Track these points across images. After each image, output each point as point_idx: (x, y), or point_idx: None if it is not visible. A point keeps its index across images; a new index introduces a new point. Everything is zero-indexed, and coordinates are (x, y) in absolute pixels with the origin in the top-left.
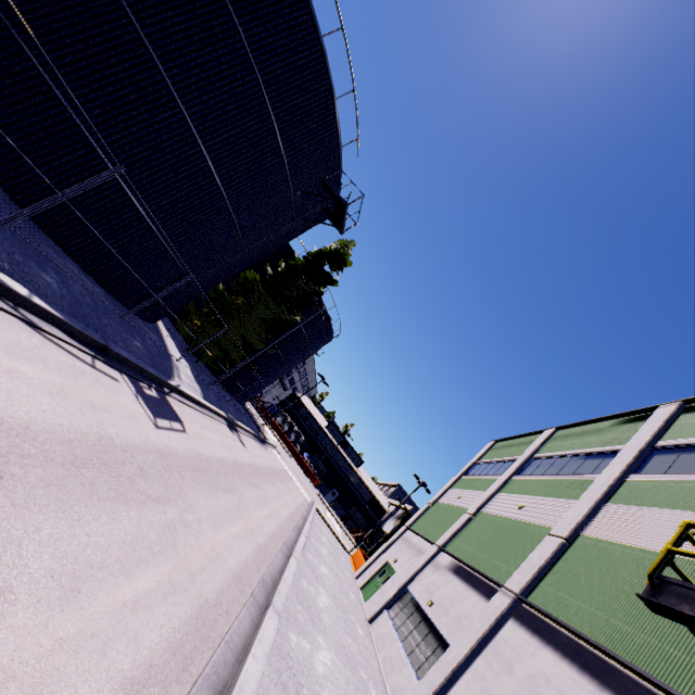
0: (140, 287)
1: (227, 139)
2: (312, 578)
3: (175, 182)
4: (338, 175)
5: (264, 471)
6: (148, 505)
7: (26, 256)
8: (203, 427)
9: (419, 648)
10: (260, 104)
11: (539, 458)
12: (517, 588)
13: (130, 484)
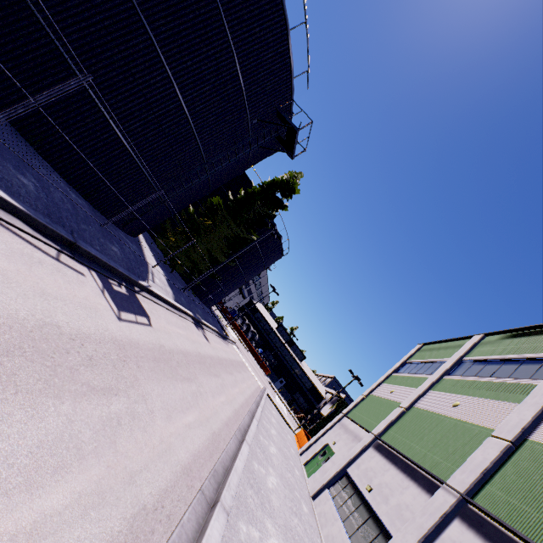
0: (120, 202)
1: (191, 66)
2: (262, 458)
3: (146, 106)
4: (290, 105)
5: (224, 363)
6: (88, 397)
7: (3, 158)
8: (170, 323)
9: (360, 532)
10: (220, 33)
11: (469, 361)
12: (461, 487)
13: (70, 375)
